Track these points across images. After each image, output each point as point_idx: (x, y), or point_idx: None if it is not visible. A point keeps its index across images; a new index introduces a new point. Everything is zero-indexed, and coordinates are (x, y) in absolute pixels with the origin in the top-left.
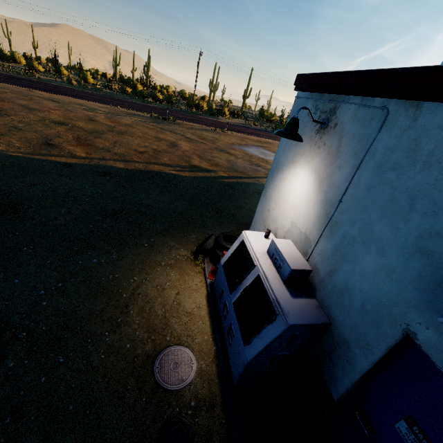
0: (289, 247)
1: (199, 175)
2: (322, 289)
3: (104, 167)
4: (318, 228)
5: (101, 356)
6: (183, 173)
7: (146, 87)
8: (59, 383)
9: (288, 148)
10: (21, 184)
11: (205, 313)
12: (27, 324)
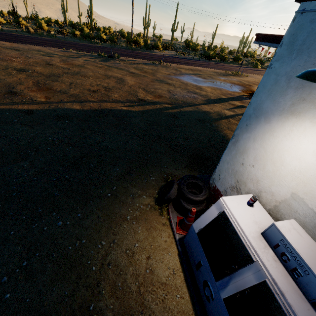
0: (301, 237)
1: (147, 108)
2: None
3: (62, 111)
4: None
5: None
6: (132, 108)
7: (91, 29)
8: None
9: (281, 90)
10: None
11: (180, 282)
12: None
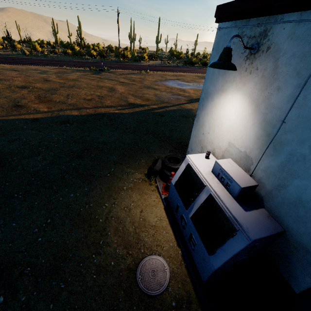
0: (232, 166)
1: (136, 110)
2: (270, 200)
3: (63, 117)
4: (258, 148)
5: (93, 277)
6: (124, 111)
7: (82, 47)
8: (65, 306)
9: (216, 78)
10: (2, 142)
11: (166, 224)
12: (29, 260)
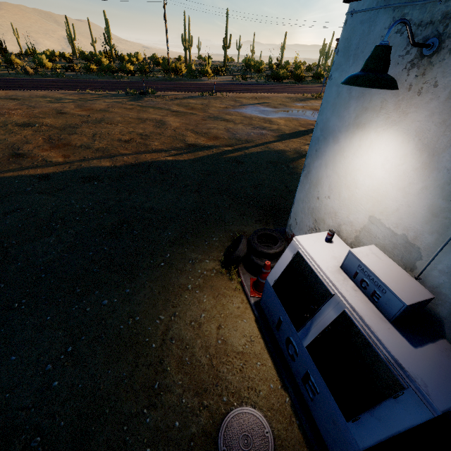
0: (380, 260)
1: (200, 155)
2: None
3: (88, 171)
4: (435, 231)
5: (146, 450)
6: (180, 157)
7: (112, 60)
8: None
9: (344, 103)
10: None
11: (260, 349)
12: (39, 422)
